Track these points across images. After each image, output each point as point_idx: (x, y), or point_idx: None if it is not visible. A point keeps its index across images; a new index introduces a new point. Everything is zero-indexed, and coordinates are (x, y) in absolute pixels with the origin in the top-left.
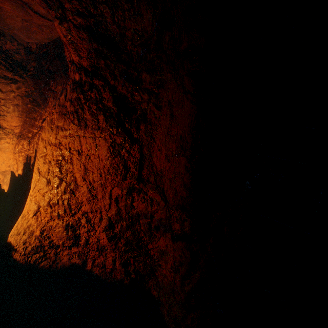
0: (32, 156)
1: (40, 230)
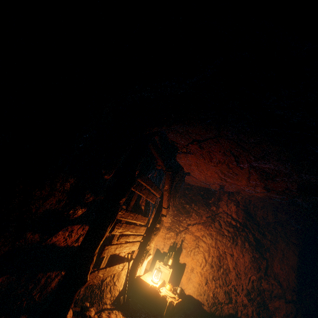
0: (178, 243)
1: (212, 293)
